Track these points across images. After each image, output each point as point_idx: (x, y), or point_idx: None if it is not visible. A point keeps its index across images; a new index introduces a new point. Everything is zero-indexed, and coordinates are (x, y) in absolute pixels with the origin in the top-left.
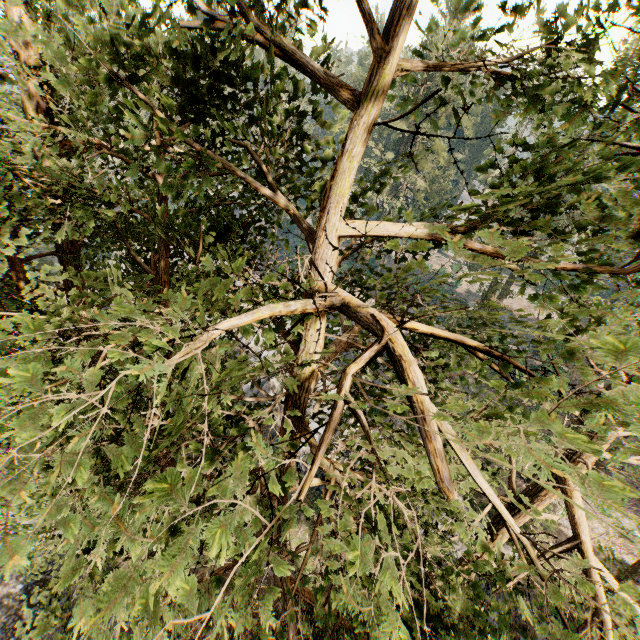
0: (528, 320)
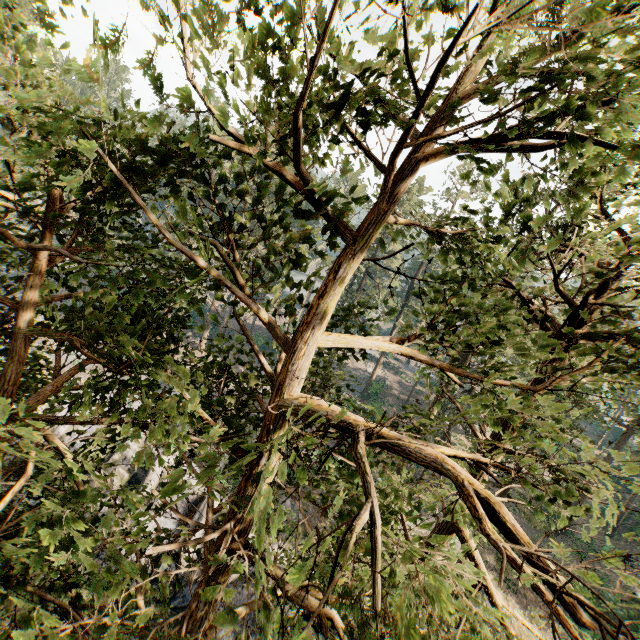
0: (353, 370)
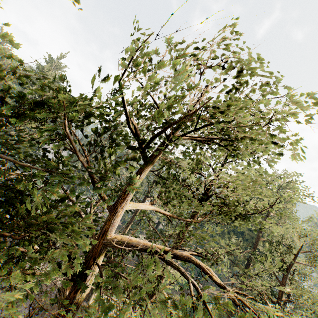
0: None
